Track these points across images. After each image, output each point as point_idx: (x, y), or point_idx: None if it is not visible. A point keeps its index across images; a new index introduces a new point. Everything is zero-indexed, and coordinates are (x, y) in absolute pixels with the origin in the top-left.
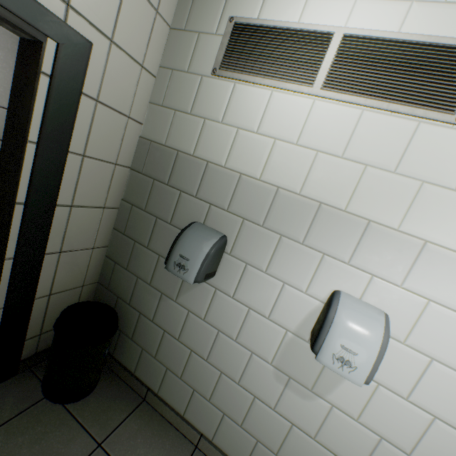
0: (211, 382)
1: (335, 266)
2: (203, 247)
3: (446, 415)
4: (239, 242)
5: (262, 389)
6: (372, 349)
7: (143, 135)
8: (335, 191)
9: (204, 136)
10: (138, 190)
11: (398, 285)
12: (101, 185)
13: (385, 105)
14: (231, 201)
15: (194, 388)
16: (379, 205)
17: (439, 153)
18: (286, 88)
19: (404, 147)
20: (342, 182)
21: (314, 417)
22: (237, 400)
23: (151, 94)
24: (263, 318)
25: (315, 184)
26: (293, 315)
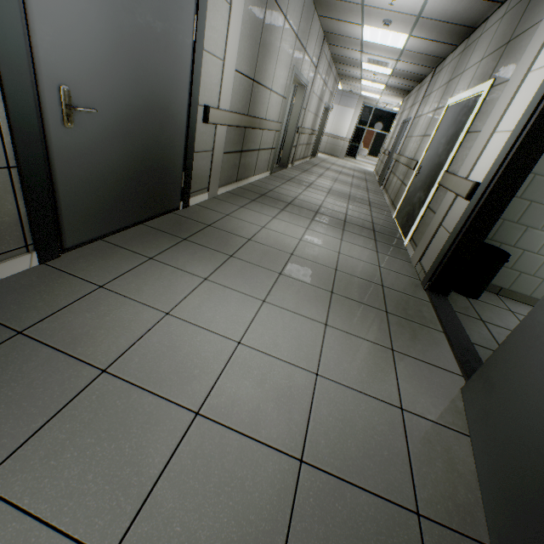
0: None
1: None
2: None
3: None
4: None
5: None
6: None
7: None
8: None
9: None
10: None
11: None
12: None
13: None
14: None
15: (543, 279)
16: None
17: None
18: None
19: None
20: None
21: None
22: None
23: None
24: None
25: None
26: None
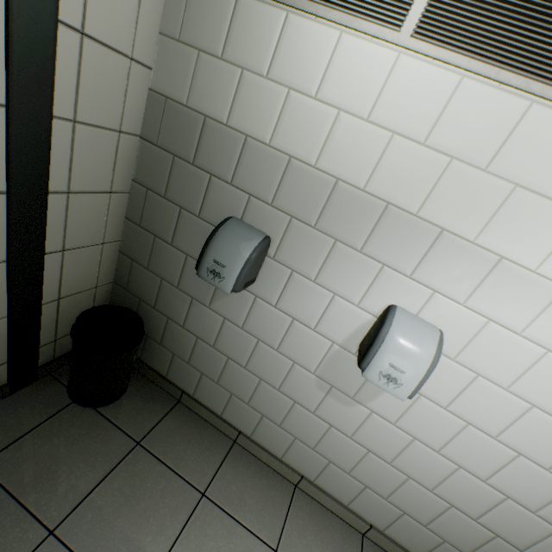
0: (250, 387)
1: (394, 279)
2: (242, 252)
3: (479, 422)
4: (285, 245)
5: (303, 395)
6: (421, 368)
7: (154, 86)
8: (409, 189)
9: (242, 97)
10: (154, 169)
11: (460, 303)
12: (103, 162)
13: (494, 71)
14: (277, 193)
15: (231, 393)
16: (458, 211)
17: (546, 149)
18: (362, 30)
19: (504, 137)
20: (418, 178)
21: (353, 420)
22: (277, 404)
23: (161, 18)
24: (308, 330)
25: (384, 179)
26: (341, 328)
